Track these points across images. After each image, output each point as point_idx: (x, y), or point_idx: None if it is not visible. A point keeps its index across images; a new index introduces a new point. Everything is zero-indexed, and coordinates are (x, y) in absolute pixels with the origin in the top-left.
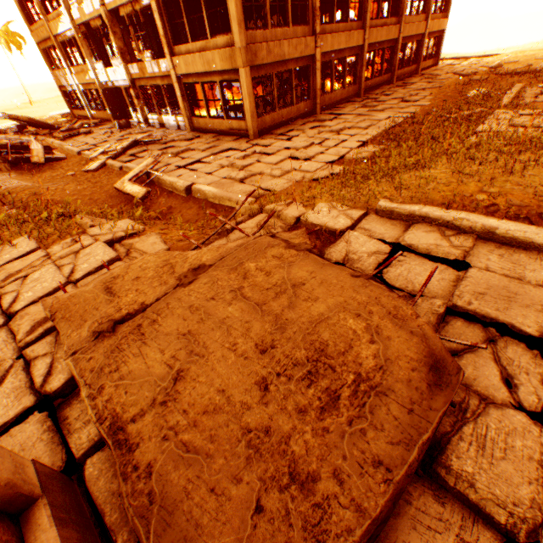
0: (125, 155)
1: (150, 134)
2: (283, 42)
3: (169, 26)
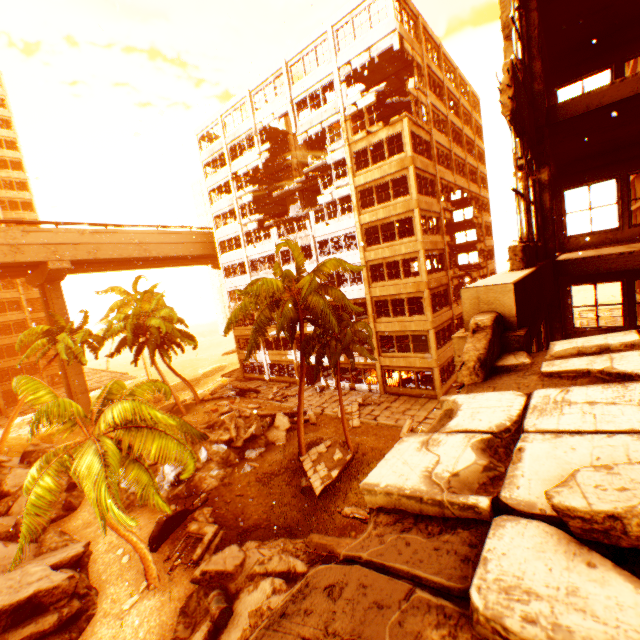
0: (362, 414)
1: (361, 397)
2: (447, 350)
3: (380, 344)
